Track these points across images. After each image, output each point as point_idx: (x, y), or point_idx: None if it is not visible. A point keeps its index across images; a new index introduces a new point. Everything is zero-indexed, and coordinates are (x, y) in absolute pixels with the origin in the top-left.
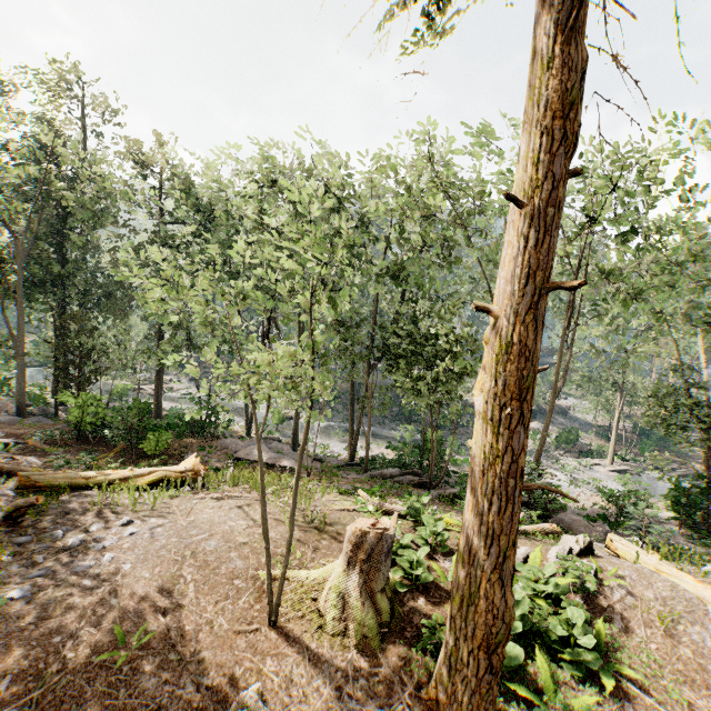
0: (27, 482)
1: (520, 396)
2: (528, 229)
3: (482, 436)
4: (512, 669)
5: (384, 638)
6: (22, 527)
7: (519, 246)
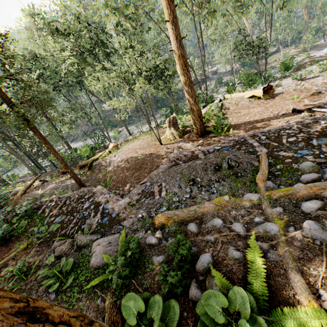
0: (80, 166)
1: (185, 66)
2: (171, 27)
3: (182, 79)
4: (208, 125)
5: (183, 135)
6: (93, 169)
7: (171, 32)
